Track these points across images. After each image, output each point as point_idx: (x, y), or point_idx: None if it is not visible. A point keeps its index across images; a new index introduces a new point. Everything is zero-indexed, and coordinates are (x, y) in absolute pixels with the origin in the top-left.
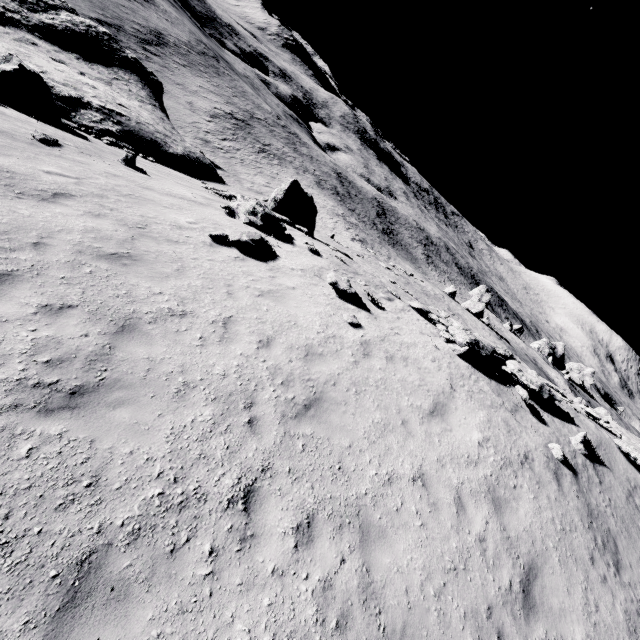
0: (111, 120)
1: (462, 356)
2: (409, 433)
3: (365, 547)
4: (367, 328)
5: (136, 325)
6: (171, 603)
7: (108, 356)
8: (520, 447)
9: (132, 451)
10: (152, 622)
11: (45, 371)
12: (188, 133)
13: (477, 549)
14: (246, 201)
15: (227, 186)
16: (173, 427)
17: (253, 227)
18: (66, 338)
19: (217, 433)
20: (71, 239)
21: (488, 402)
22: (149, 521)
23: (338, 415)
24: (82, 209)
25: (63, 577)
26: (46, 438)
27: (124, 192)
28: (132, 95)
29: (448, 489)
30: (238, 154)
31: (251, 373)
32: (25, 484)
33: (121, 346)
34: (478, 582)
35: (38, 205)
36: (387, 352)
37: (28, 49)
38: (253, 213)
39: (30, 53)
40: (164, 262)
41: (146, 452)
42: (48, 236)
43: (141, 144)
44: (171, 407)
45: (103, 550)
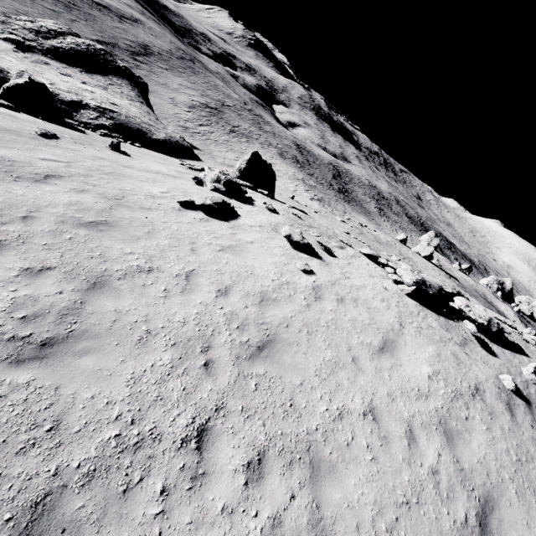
0: (105, 116)
1: (410, 295)
2: (359, 369)
3: (315, 483)
4: (319, 274)
5: (106, 282)
6: None
7: (79, 310)
8: (470, 379)
9: (93, 396)
10: None
11: (20, 326)
12: (171, 123)
13: (430, 482)
14: (212, 171)
15: (202, 162)
16: (134, 372)
17: (218, 193)
18: (42, 296)
19: (174, 376)
20: (56, 212)
21: (437, 337)
22: (104, 462)
23: (290, 355)
24: (69, 187)
25: (17, 520)
26: (14, 387)
27: (107, 171)
28: (124, 96)
29: (399, 422)
30: (212, 136)
31: (209, 319)
32: None
33: (91, 301)
34: (432, 516)
35: (31, 186)
36: (338, 295)
37: (42, 68)
38: (217, 181)
39: (43, 70)
40: (136, 226)
41: (106, 396)
42: (36, 210)
43: (130, 133)
44: (133, 353)
45: (58, 492)
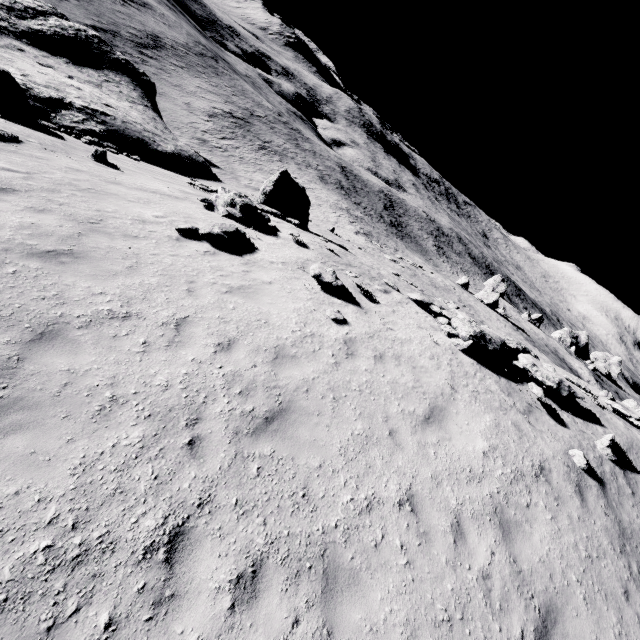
0: (94, 120)
1: (466, 351)
2: (398, 445)
3: (329, 600)
4: (354, 324)
5: (61, 331)
6: None
7: (13, 370)
8: (534, 456)
9: (19, 491)
10: None
11: None
12: (185, 133)
13: (479, 590)
14: (227, 193)
15: (222, 183)
16: (85, 455)
17: (233, 220)
18: None
19: (144, 460)
20: None
21: (496, 403)
22: (23, 587)
23: (308, 428)
24: (23, 204)
25: None
26: None
27: (82, 186)
28: (123, 96)
29: (444, 513)
30: (237, 152)
31: (202, 382)
32: None
33: (34, 357)
34: (480, 635)
35: None
36: (376, 350)
37: (14, 55)
38: (231, 204)
39: (14, 58)
40: (115, 259)
41: (39, 491)
42: None
43: (127, 143)
44: (88, 429)
45: None
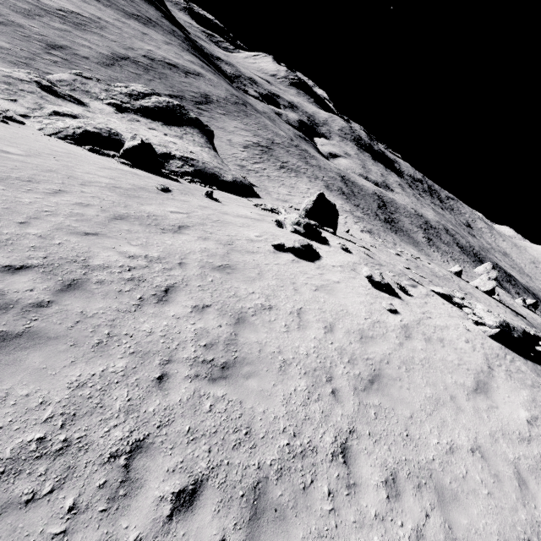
0: (187, 164)
1: (493, 337)
2: (458, 408)
3: (443, 506)
4: (403, 313)
5: (245, 317)
6: (312, 528)
7: (235, 341)
8: None
9: (264, 411)
10: (303, 539)
11: (205, 352)
12: (229, 162)
13: None
14: (289, 214)
15: (262, 199)
16: (284, 394)
17: (297, 234)
18: (210, 328)
19: (313, 400)
20: (196, 258)
21: (528, 382)
22: (285, 464)
23: (396, 389)
24: (196, 235)
25: (247, 497)
26: (216, 398)
27: (214, 219)
28: (195, 143)
29: (506, 463)
30: (265, 172)
31: (325, 353)
32: (213, 429)
33: (240, 333)
34: None
35: (173, 236)
36: (424, 334)
37: (135, 125)
38: (297, 224)
39: (137, 128)
40: (249, 269)
41: (272, 412)
42: (184, 257)
43: (206, 178)
44: (279, 379)
45: (264, 481)
